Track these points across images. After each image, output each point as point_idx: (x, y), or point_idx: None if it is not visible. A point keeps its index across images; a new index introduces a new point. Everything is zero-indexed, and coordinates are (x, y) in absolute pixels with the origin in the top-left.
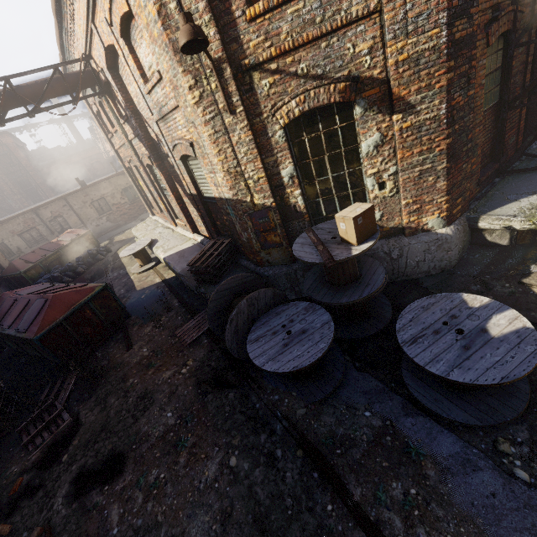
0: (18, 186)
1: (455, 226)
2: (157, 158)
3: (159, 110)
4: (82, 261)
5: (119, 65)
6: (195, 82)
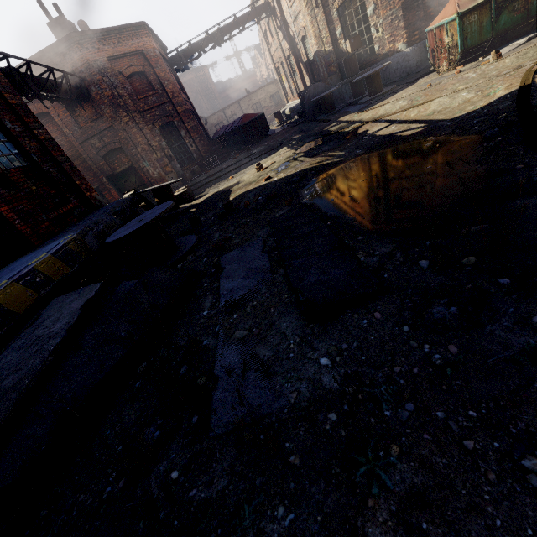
0: (210, 104)
1: (412, 47)
2: (292, 48)
3: (294, 15)
4: None
5: None
6: None
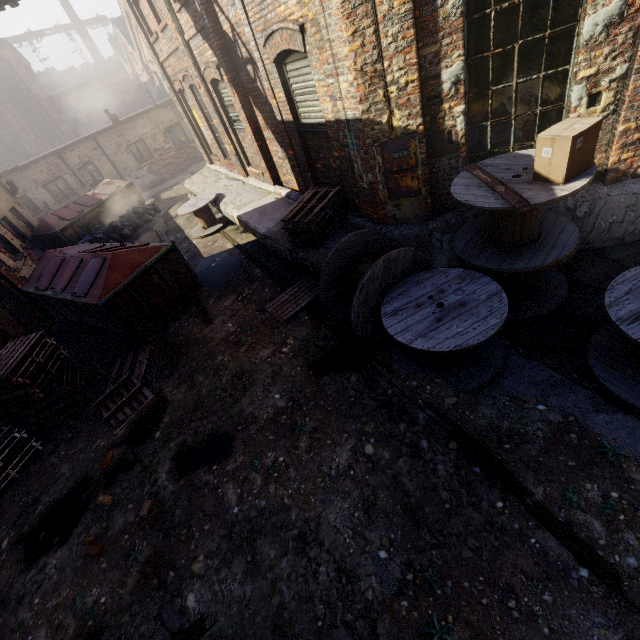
0: (30, 122)
1: None
2: (230, 67)
3: None
4: (127, 221)
5: None
6: None
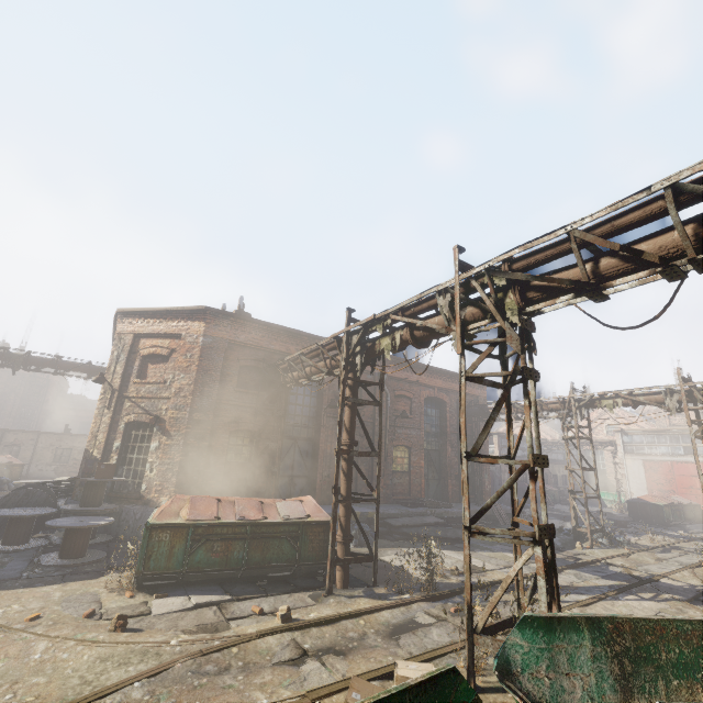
0: (21, 412)
1: None
2: None
3: None
4: None
5: None
6: (104, 392)
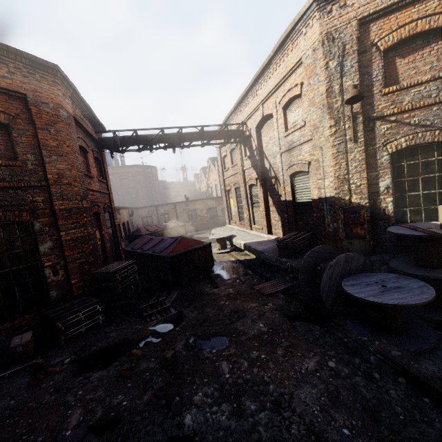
0: (147, 195)
1: None
2: (263, 179)
3: (288, 145)
4: None
5: (264, 126)
6: (334, 124)
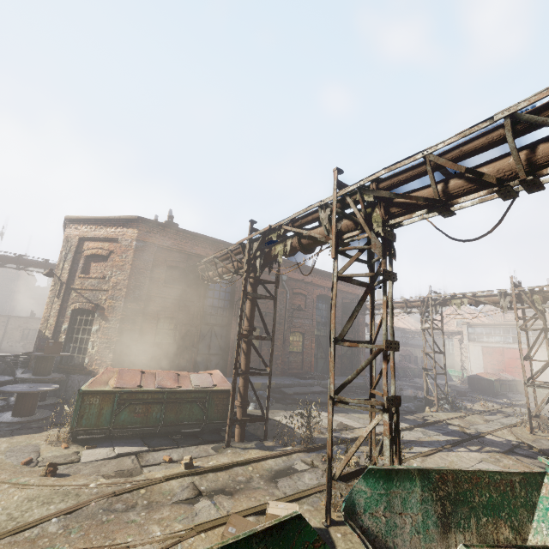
0: None
1: None
2: None
3: None
4: None
5: None
6: (54, 285)
